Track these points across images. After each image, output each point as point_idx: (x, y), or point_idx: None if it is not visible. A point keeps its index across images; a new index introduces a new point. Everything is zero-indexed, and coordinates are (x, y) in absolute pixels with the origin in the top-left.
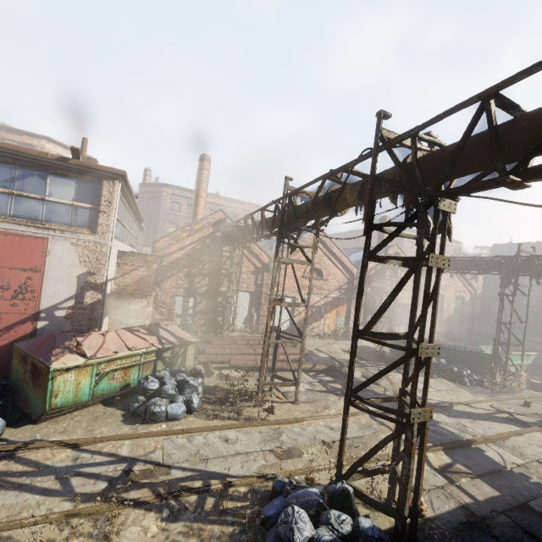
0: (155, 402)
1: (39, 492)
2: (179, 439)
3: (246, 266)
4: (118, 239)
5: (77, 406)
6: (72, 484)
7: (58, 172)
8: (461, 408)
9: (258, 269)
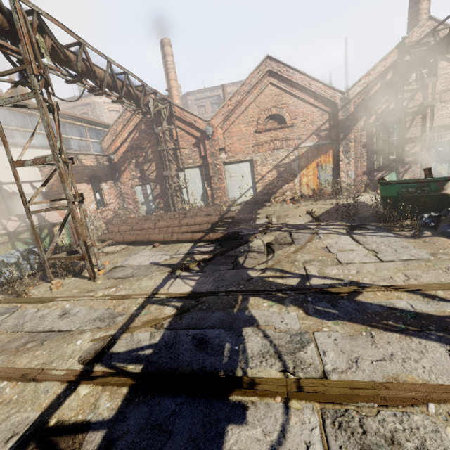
0: None
1: None
2: None
3: (184, 140)
4: (37, 148)
5: None
6: None
7: None
8: (386, 299)
9: (198, 139)
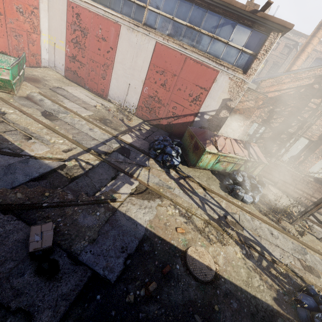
0: (239, 189)
1: (195, 202)
2: (247, 215)
3: (321, 120)
4: None
5: (202, 168)
6: (205, 207)
7: (244, 22)
8: None
9: None
